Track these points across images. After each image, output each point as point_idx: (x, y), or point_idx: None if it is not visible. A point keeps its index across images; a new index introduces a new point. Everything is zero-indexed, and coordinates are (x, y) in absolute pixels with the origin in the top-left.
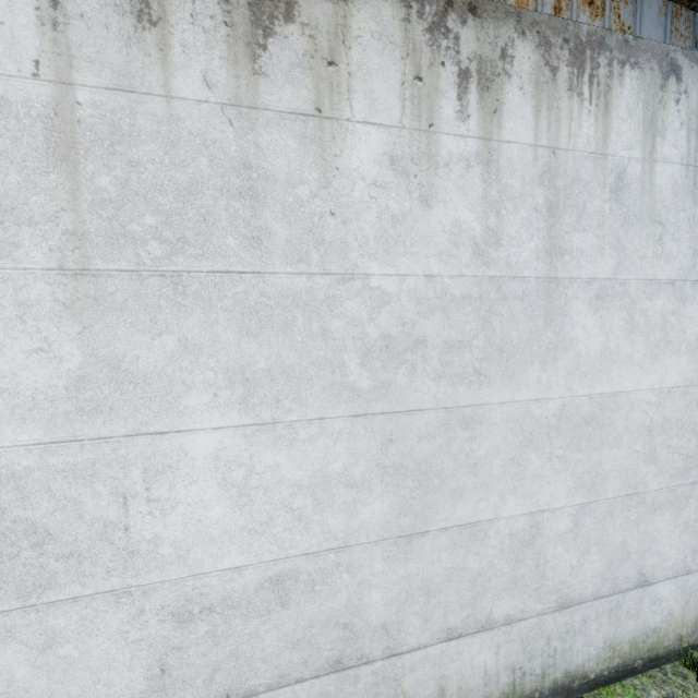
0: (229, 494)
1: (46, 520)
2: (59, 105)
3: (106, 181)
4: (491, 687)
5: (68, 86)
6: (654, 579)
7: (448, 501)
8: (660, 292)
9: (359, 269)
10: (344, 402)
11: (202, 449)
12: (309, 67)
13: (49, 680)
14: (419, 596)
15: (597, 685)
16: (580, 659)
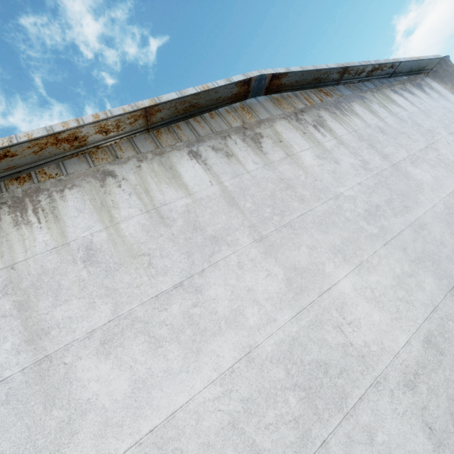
0: (373, 304)
1: (319, 357)
2: (222, 190)
3: (248, 205)
4: None
5: (221, 183)
6: None
7: (449, 263)
8: (427, 151)
9: (337, 193)
10: (376, 242)
11: (347, 288)
12: (276, 145)
13: None
14: None
15: None
16: None
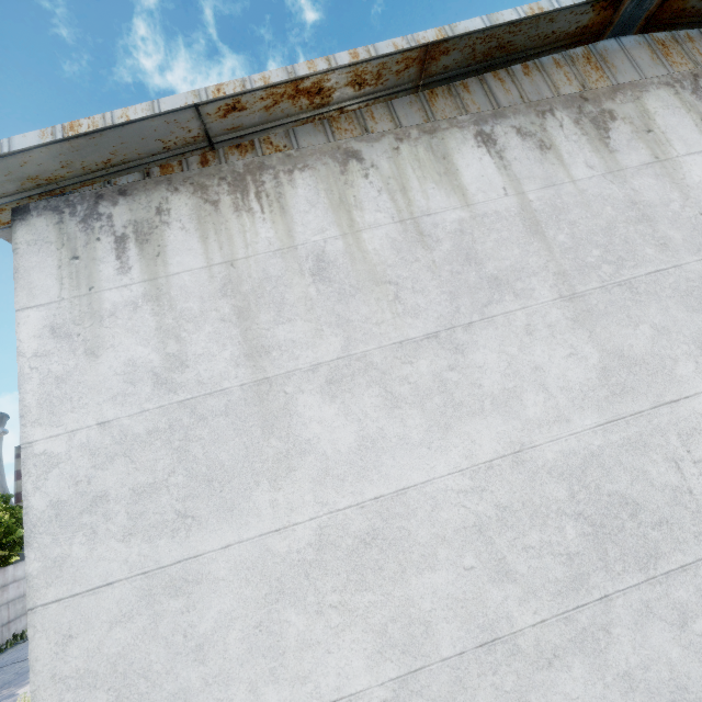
0: None
1: (629, 491)
2: (522, 205)
3: (562, 238)
4: None
5: (522, 195)
6: None
7: None
8: None
9: None
10: None
11: None
12: (637, 138)
13: (700, 663)
14: None
15: None
16: None
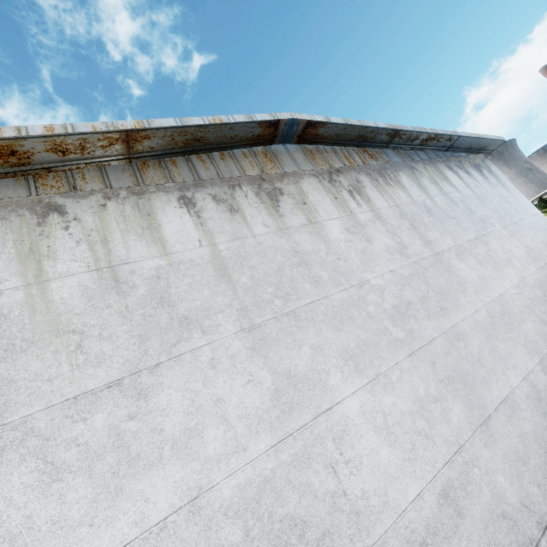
0: (383, 437)
1: (297, 510)
2: (214, 254)
3: (244, 279)
4: None
5: (214, 245)
6: None
7: (484, 388)
8: (476, 244)
9: (363, 279)
10: (400, 350)
11: (353, 411)
12: (297, 207)
13: None
14: (520, 466)
15: None
16: None
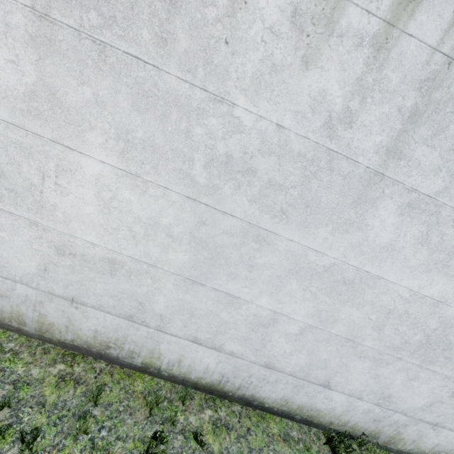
0: (99, 203)
1: (3, 166)
2: None
3: None
4: (207, 375)
5: None
6: (335, 388)
7: (225, 276)
8: None
9: (229, 97)
10: (183, 185)
11: (90, 170)
12: None
13: None
14: (186, 313)
15: (267, 411)
16: (264, 395)
